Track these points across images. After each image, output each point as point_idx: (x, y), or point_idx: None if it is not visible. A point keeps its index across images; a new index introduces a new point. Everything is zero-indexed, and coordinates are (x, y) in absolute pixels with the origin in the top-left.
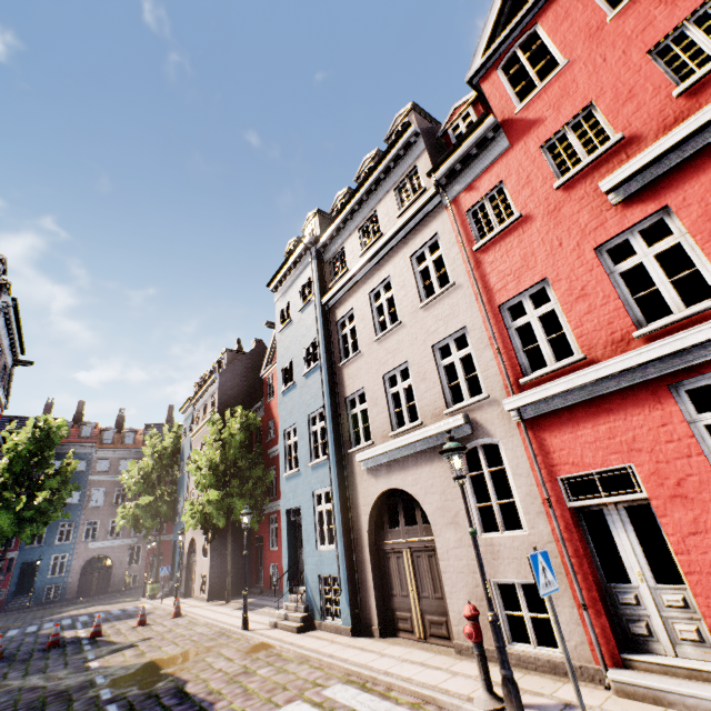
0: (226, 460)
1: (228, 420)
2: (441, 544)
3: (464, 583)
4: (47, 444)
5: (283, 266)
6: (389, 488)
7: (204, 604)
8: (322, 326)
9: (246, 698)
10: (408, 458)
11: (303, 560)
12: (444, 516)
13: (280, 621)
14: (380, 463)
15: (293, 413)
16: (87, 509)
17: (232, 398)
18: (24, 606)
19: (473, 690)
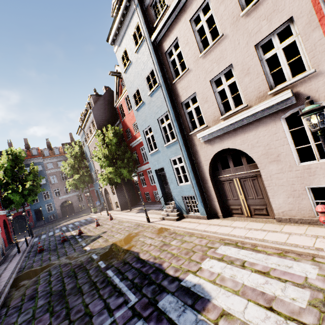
0: (110, 153)
1: (105, 133)
2: (265, 173)
3: (284, 190)
4: (18, 161)
5: (115, 20)
6: (222, 149)
7: (121, 213)
8: (155, 57)
9: (176, 259)
10: (236, 129)
11: (169, 190)
12: (268, 158)
13: (165, 217)
14: (214, 136)
15: (147, 120)
16: (51, 185)
17: (103, 121)
18: (43, 224)
19: (313, 243)
